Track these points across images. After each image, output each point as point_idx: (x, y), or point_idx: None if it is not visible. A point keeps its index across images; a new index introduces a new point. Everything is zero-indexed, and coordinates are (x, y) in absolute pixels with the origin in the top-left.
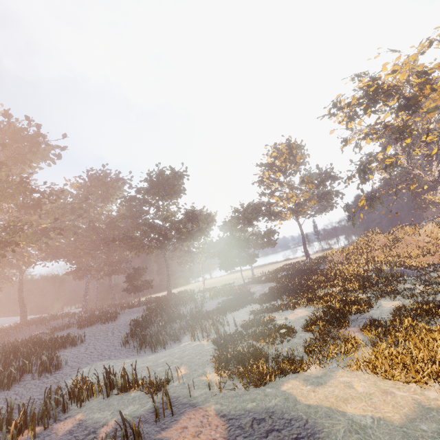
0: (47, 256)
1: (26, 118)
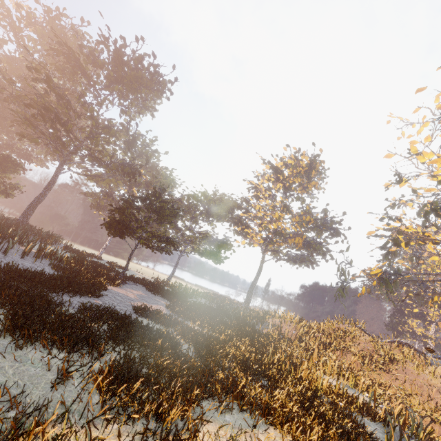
0: None
1: None
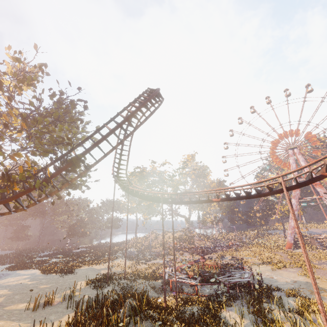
0: None
1: None
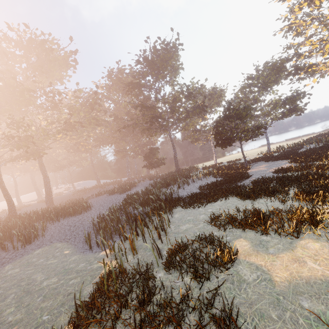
0: (99, 144)
1: (25, 26)
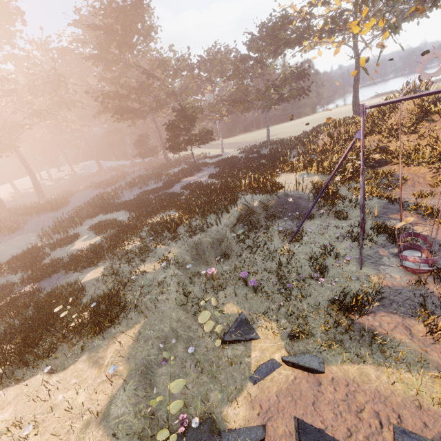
0: (89, 121)
1: None
